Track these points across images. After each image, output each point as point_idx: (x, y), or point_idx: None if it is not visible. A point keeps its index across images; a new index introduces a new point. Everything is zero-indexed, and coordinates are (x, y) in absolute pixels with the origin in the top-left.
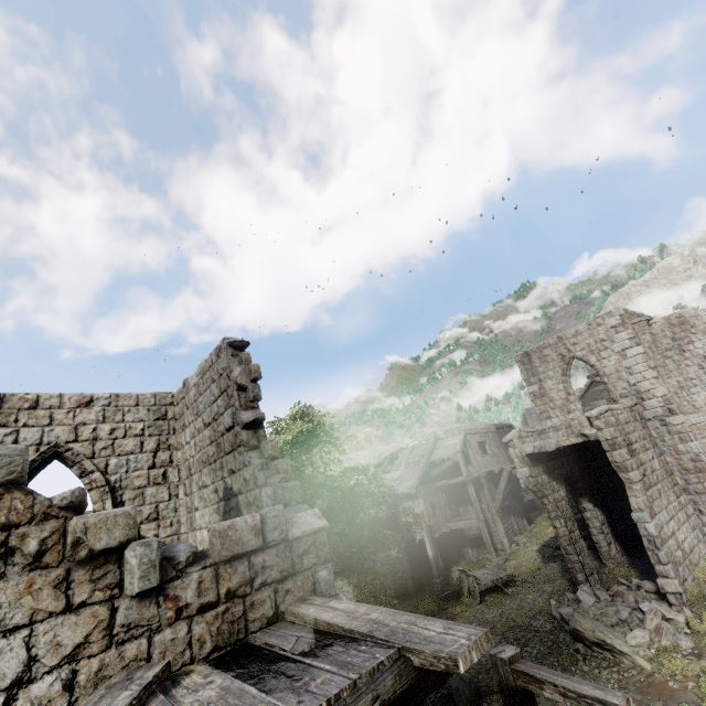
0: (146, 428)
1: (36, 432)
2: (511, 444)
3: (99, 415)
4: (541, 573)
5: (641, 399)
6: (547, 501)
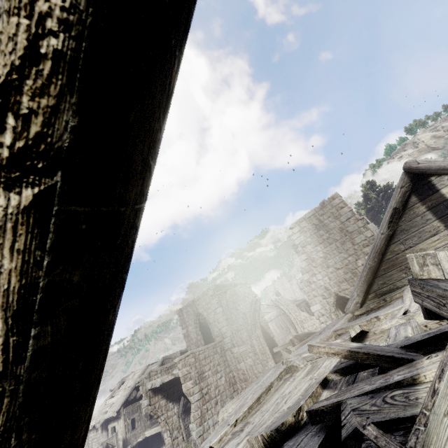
0: None
1: None
2: (142, 383)
3: None
4: None
5: (223, 338)
6: (160, 420)
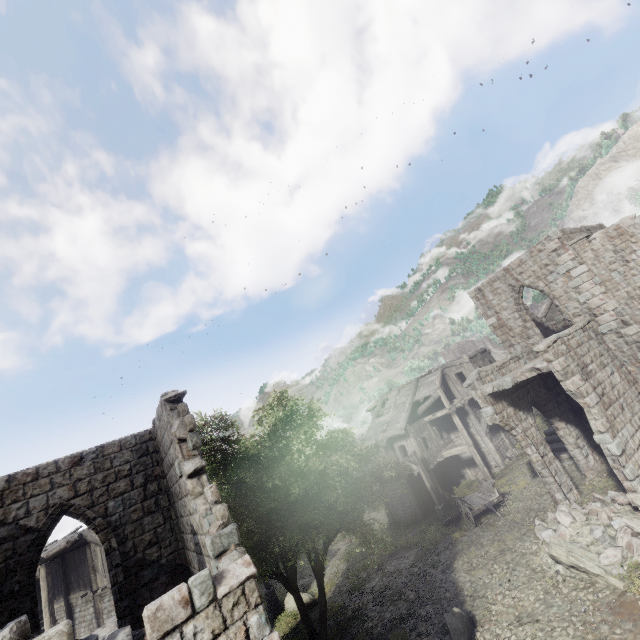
0: (132, 467)
1: (42, 499)
2: (472, 386)
3: (91, 468)
4: (529, 488)
5: (594, 316)
6: (516, 432)
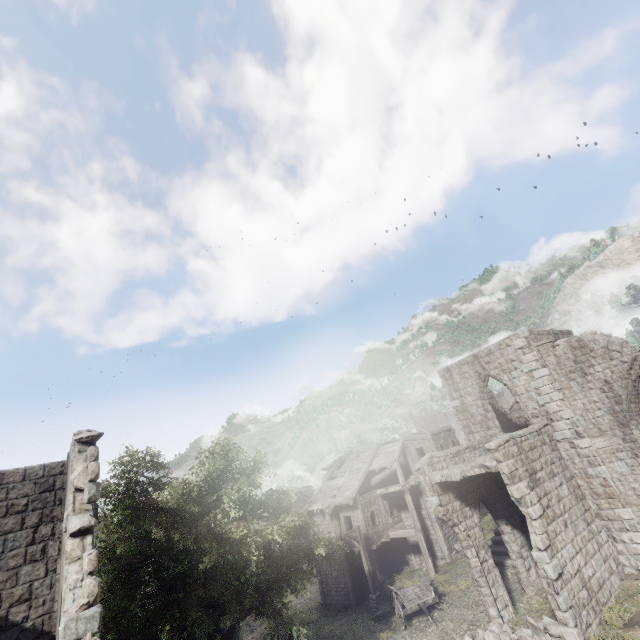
0: (29, 503)
1: None
2: (421, 471)
3: None
4: (468, 593)
5: (550, 420)
6: (458, 530)
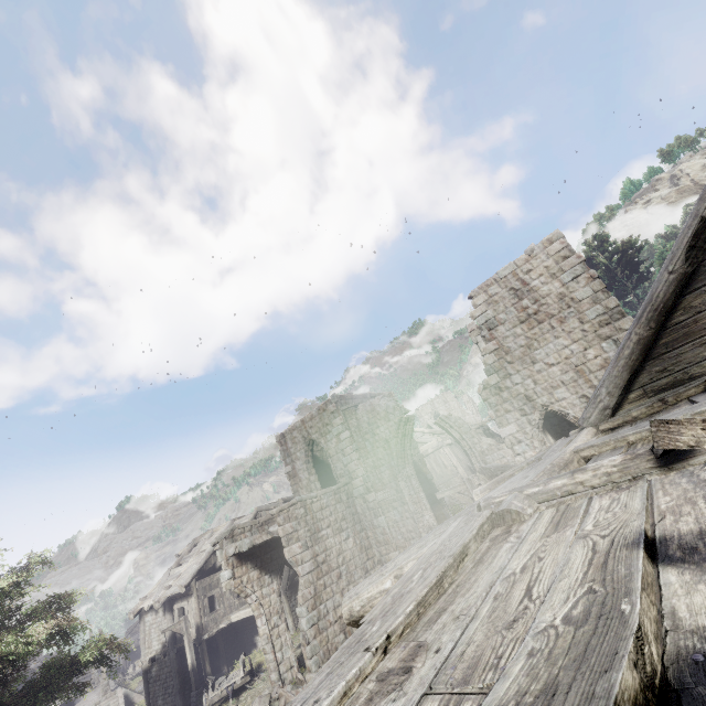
0: None
1: None
2: (220, 545)
3: None
4: None
5: (351, 479)
6: (251, 600)
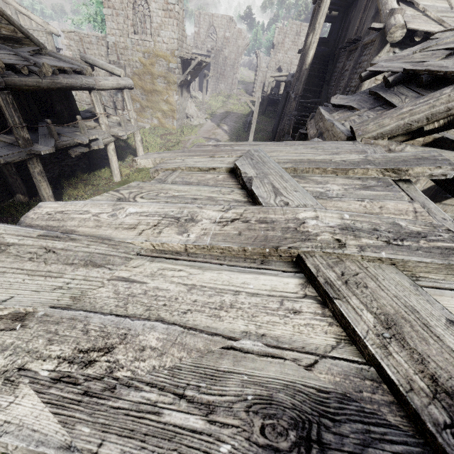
0: None
1: None
2: None
3: None
4: None
5: (222, 51)
6: None
